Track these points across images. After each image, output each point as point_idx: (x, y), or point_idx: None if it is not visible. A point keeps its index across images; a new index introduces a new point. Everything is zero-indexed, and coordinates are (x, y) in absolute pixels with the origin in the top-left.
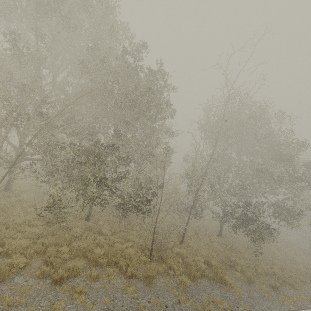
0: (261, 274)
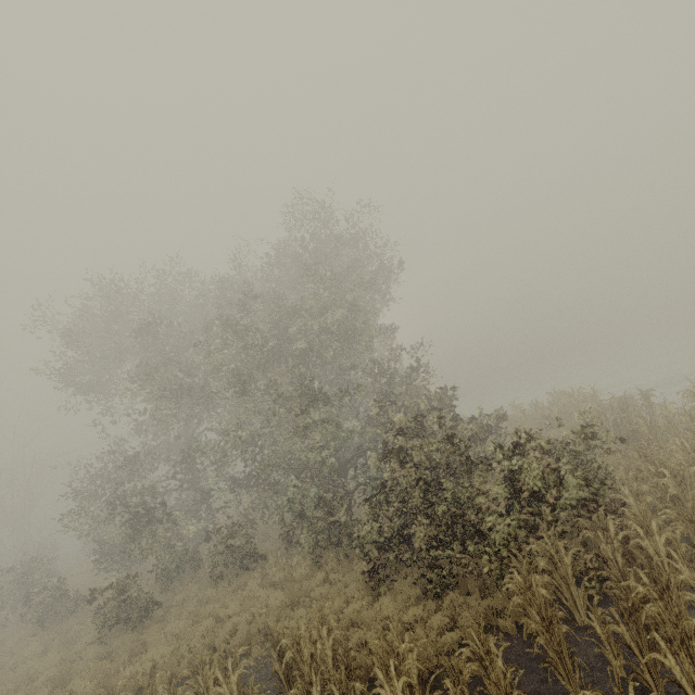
0: None
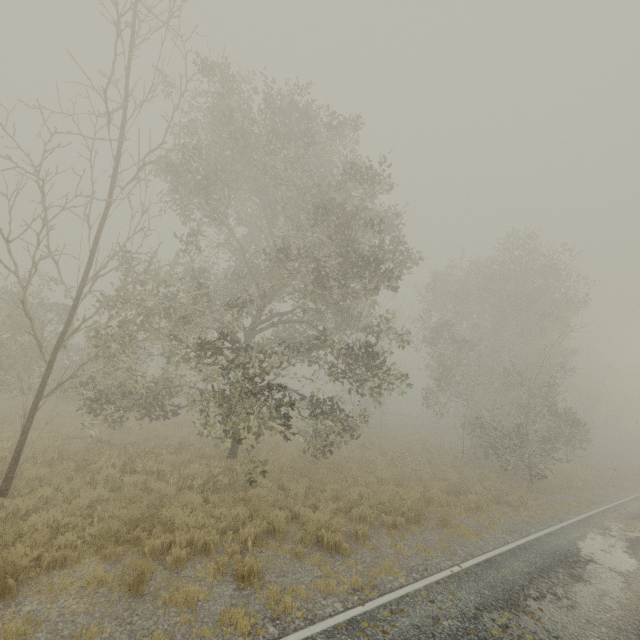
0: (246, 540)
